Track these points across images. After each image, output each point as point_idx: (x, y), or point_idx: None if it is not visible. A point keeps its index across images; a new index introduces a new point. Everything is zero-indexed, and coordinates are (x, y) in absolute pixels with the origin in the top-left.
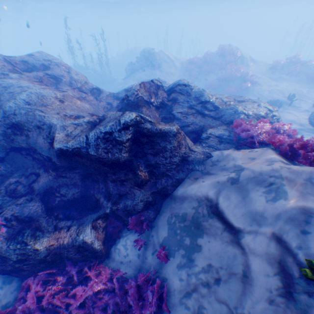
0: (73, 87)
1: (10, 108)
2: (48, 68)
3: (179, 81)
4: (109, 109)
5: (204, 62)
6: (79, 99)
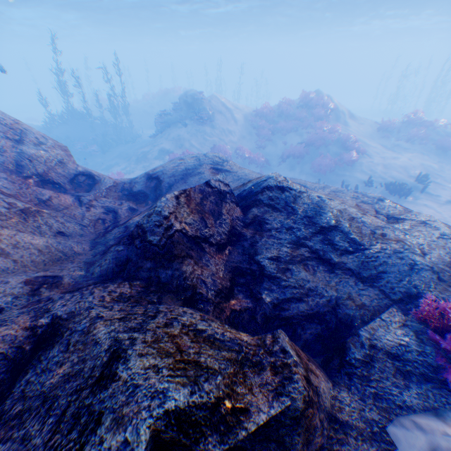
0: (27, 175)
1: None
2: None
3: (269, 179)
4: (106, 228)
5: (280, 115)
6: (25, 214)
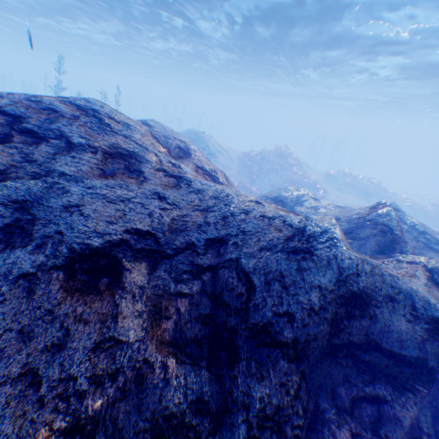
0: None
1: (348, 262)
2: (187, 154)
3: (392, 204)
4: None
5: (262, 159)
6: None
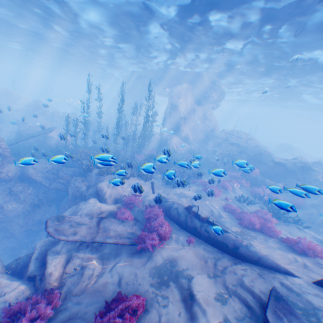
0: None
1: (260, 149)
2: (254, 140)
3: (319, 161)
4: None
5: None
6: None
